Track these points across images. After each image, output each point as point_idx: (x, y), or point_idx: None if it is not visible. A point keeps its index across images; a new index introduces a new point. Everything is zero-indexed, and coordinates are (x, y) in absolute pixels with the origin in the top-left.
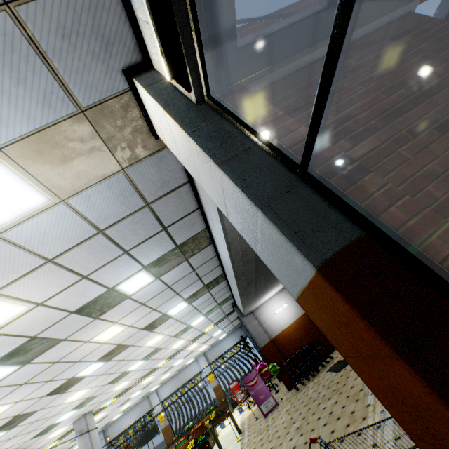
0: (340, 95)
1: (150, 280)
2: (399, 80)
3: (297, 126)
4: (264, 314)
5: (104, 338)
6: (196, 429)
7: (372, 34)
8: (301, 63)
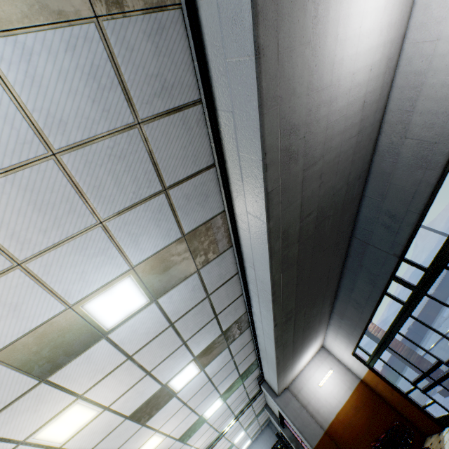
0: None
1: (142, 302)
2: None
3: None
4: (304, 390)
5: (57, 435)
6: None
7: None
8: None
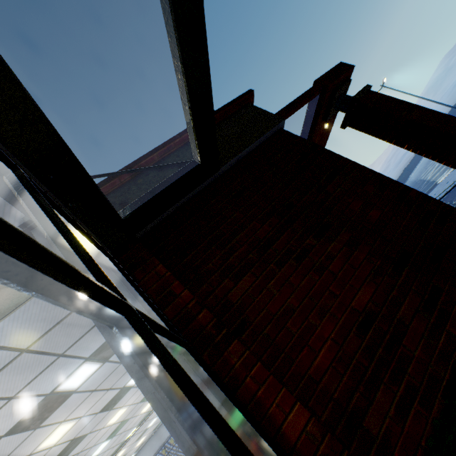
0: (226, 225)
1: (97, 366)
2: (271, 206)
3: (181, 289)
4: None
5: (51, 442)
6: None
7: (252, 153)
8: (194, 191)
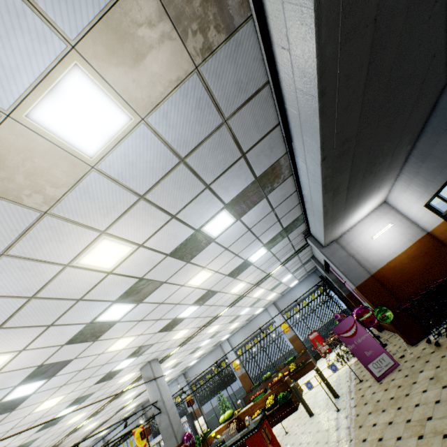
0: None
1: (122, 120)
2: None
3: None
4: (354, 242)
5: (101, 263)
6: (274, 384)
7: None
8: None
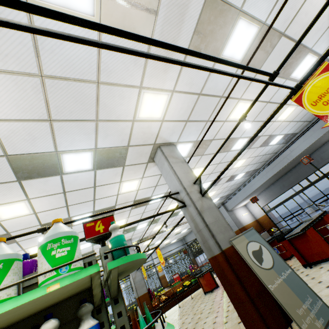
0: None
1: (274, 143)
2: None
3: None
4: (236, 214)
5: (236, 164)
6: (186, 277)
7: None
8: None
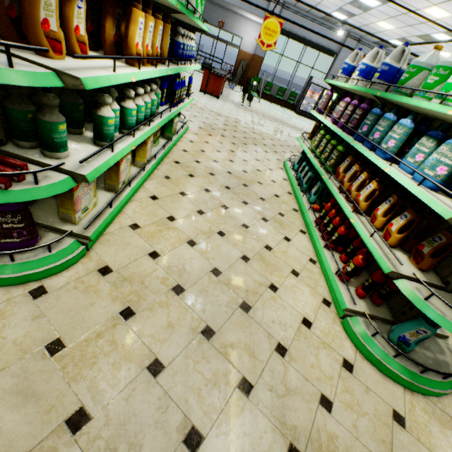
0: None
1: None
2: None
3: None
4: None
5: None
6: None
7: None
8: None
